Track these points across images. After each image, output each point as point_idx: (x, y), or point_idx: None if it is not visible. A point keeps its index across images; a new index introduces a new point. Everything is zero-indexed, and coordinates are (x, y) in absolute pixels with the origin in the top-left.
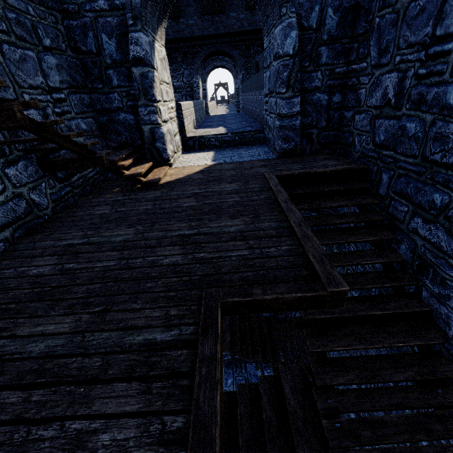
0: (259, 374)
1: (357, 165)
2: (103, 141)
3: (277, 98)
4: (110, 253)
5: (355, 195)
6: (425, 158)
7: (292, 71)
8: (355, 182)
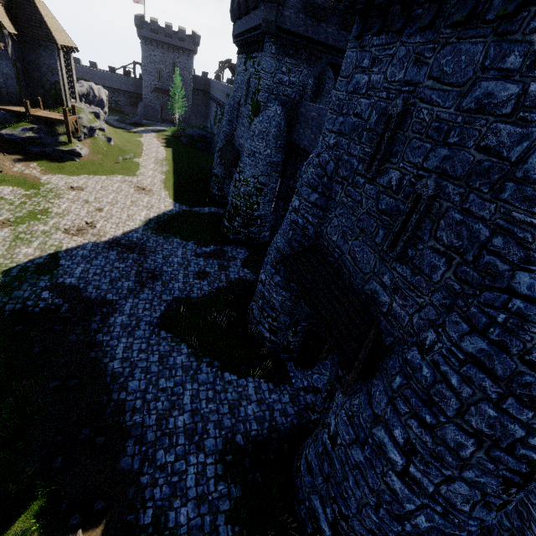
0: None
1: None
2: None
3: None
4: None
5: None
6: None
7: None
8: None
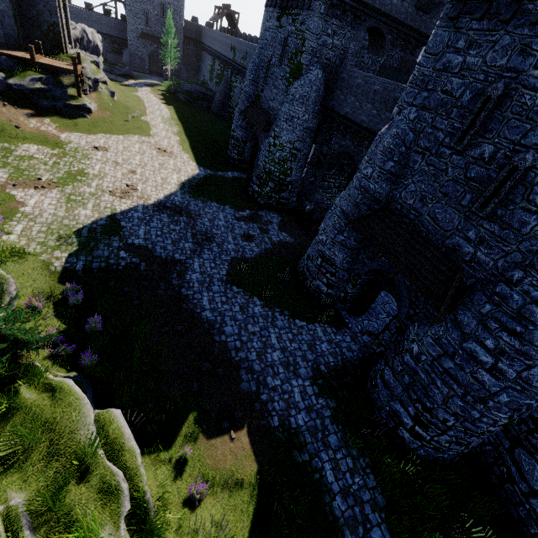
0: None
1: None
2: None
3: None
4: None
5: None
6: None
7: None
8: None
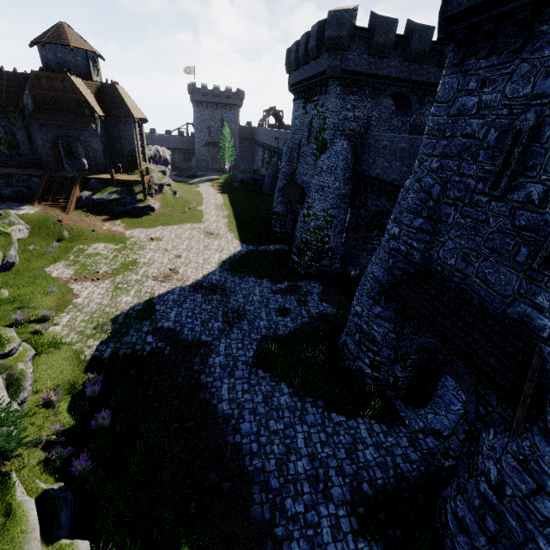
0: None
1: None
2: None
3: None
4: None
5: None
6: None
7: None
8: None
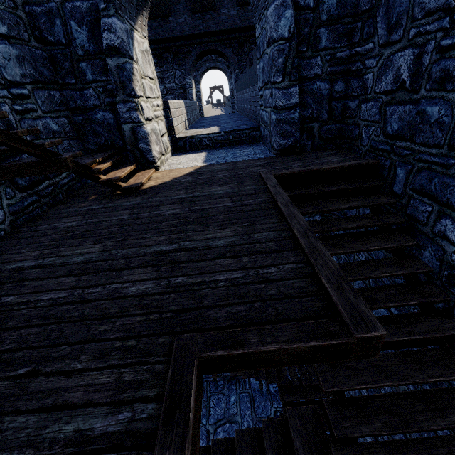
0: (264, 389)
1: (367, 160)
2: (80, 144)
3: (273, 89)
4: (64, 279)
5: (366, 195)
6: (454, 146)
7: (288, 56)
8: (365, 179)
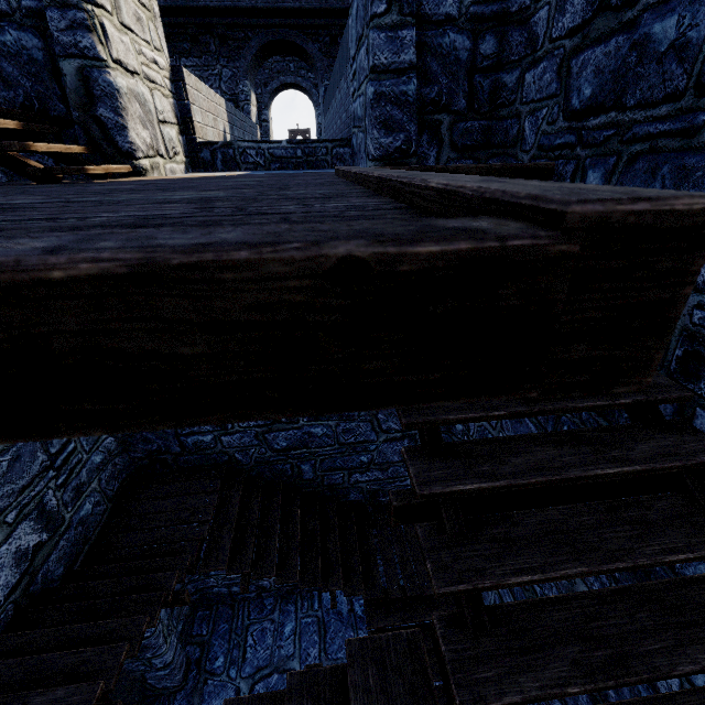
0: (345, 609)
1: (534, 162)
2: None
3: (370, 32)
4: None
5: None
6: None
7: None
8: None
